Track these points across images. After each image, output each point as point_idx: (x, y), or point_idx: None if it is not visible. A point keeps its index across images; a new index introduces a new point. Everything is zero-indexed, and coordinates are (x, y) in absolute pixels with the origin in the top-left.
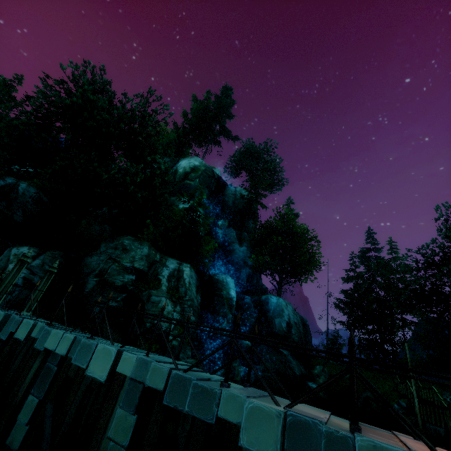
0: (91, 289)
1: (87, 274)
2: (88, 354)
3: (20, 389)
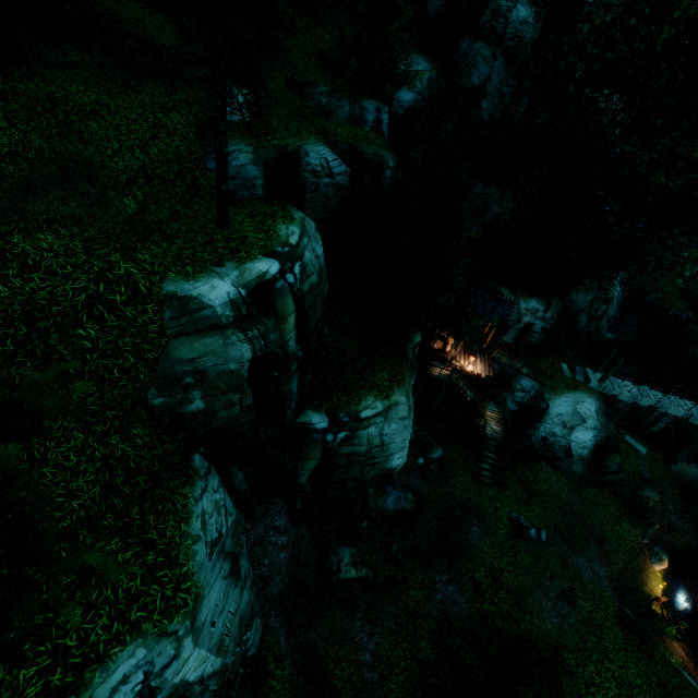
0: (584, 325)
1: (576, 312)
2: (697, 420)
3: (649, 418)
